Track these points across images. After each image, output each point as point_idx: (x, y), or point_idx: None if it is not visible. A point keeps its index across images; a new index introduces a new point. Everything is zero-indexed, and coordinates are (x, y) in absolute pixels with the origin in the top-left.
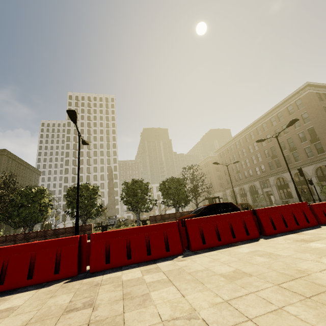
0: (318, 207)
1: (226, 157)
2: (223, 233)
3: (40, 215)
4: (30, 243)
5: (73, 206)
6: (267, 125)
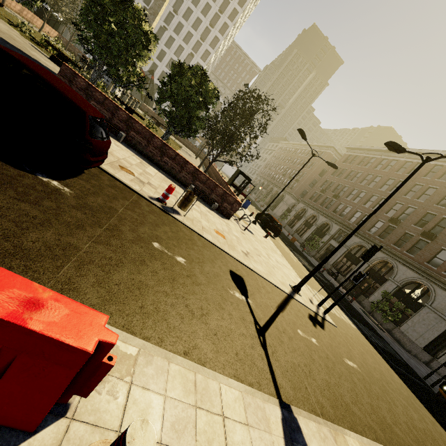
0: None
1: (349, 166)
2: None
3: None
4: None
5: None
6: None
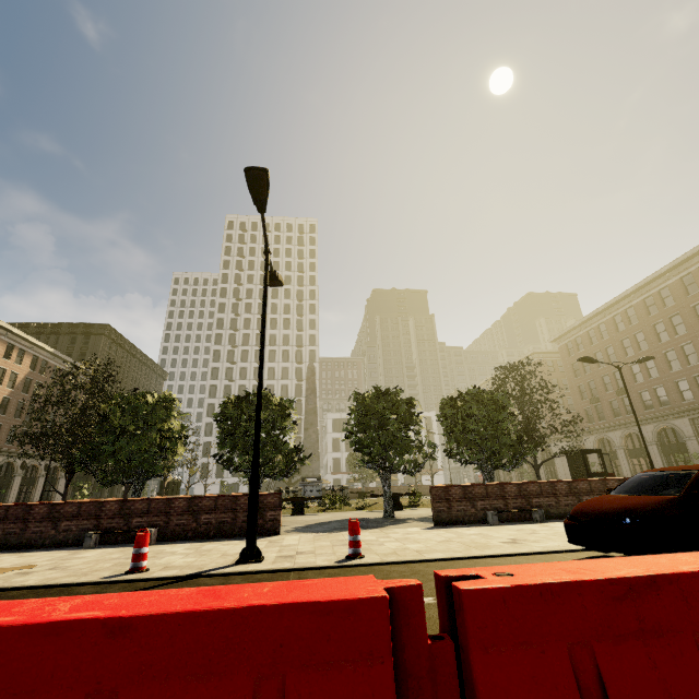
0: None
1: (585, 353)
2: None
3: (160, 459)
4: (82, 617)
5: (233, 442)
6: None
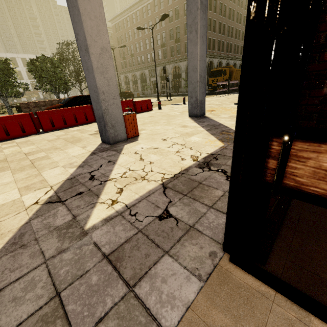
0: (138, 103)
1: (122, 32)
2: (68, 120)
3: None
4: None
5: None
6: (164, 0)
